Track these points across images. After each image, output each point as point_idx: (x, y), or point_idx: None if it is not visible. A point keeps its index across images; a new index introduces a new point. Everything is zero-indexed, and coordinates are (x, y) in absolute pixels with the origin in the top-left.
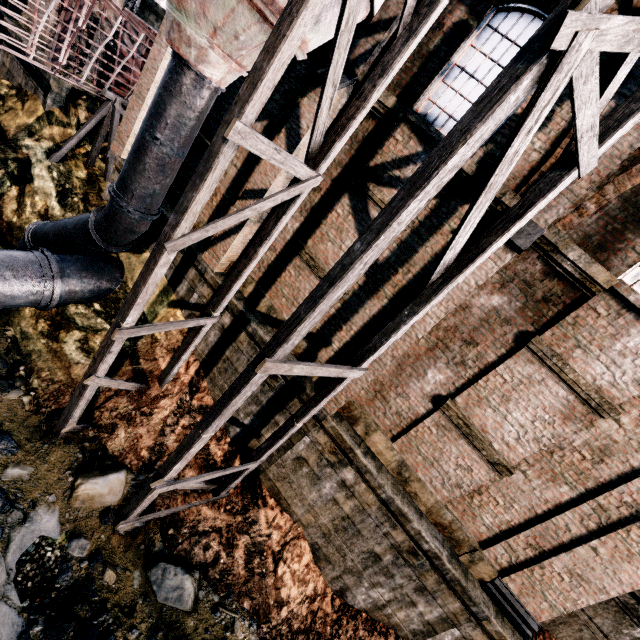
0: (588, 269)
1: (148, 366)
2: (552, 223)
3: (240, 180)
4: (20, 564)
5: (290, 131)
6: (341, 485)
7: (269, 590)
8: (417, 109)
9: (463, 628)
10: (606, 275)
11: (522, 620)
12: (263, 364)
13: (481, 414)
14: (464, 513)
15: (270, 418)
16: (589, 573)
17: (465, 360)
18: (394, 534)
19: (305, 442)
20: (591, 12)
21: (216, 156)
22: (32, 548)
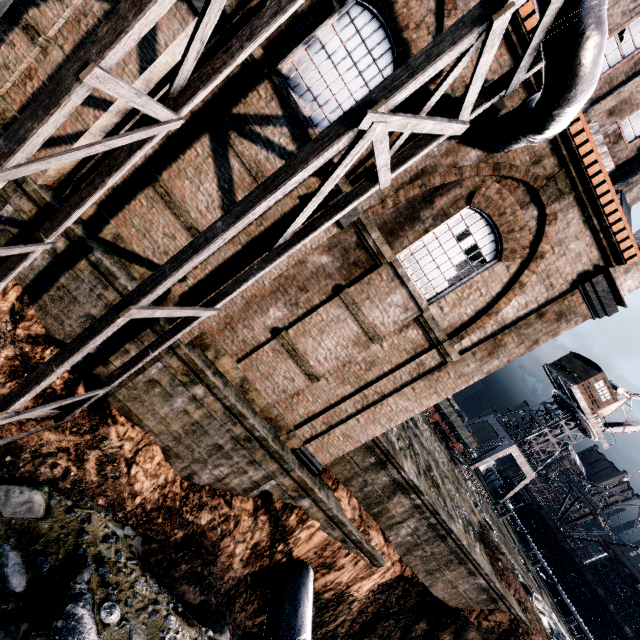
0: (381, 247)
1: None
2: (366, 210)
3: None
4: None
5: (143, 40)
6: (192, 399)
7: (123, 487)
8: (281, 69)
9: (278, 479)
10: (390, 253)
11: (314, 466)
12: (128, 311)
13: (305, 342)
14: (286, 409)
15: (119, 347)
16: (353, 433)
17: (298, 302)
18: (235, 429)
19: (158, 367)
20: (382, 112)
21: (67, 93)
22: None
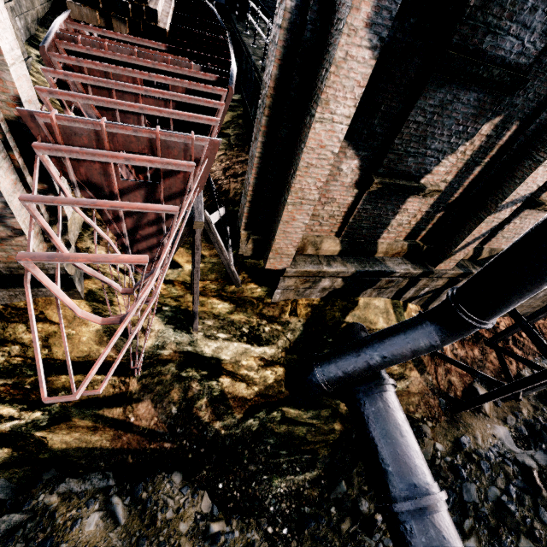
0: None
1: None
2: None
3: (451, 190)
4: (517, 447)
5: None
6: None
7: (528, 345)
8: None
9: None
10: None
11: None
12: None
13: None
14: None
15: None
16: None
17: None
18: None
19: None
20: None
21: None
22: (511, 440)
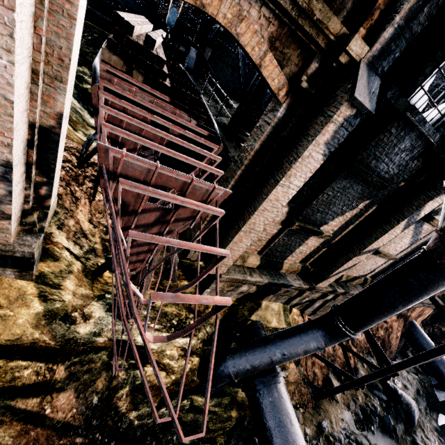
0: None
1: None
2: None
3: (335, 236)
4: (357, 429)
5: (411, 219)
6: None
7: (359, 344)
8: None
9: None
10: None
11: None
12: None
13: None
14: None
15: None
16: None
17: None
18: None
19: None
20: None
21: None
22: (353, 423)
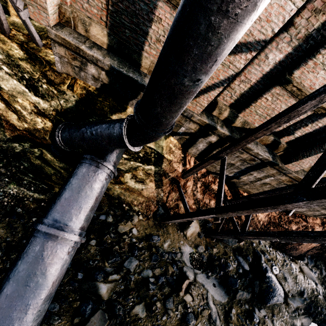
0: None
1: (174, 174)
2: None
3: None
4: (191, 264)
5: None
6: None
7: (256, 221)
8: None
9: None
10: None
11: None
12: None
13: None
14: None
15: (247, 173)
16: None
17: None
18: None
19: (270, 179)
20: None
21: None
22: (190, 258)
